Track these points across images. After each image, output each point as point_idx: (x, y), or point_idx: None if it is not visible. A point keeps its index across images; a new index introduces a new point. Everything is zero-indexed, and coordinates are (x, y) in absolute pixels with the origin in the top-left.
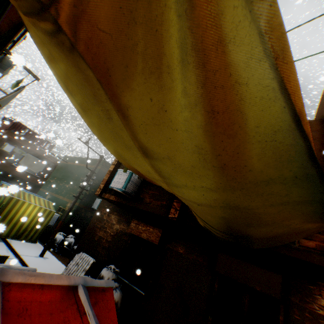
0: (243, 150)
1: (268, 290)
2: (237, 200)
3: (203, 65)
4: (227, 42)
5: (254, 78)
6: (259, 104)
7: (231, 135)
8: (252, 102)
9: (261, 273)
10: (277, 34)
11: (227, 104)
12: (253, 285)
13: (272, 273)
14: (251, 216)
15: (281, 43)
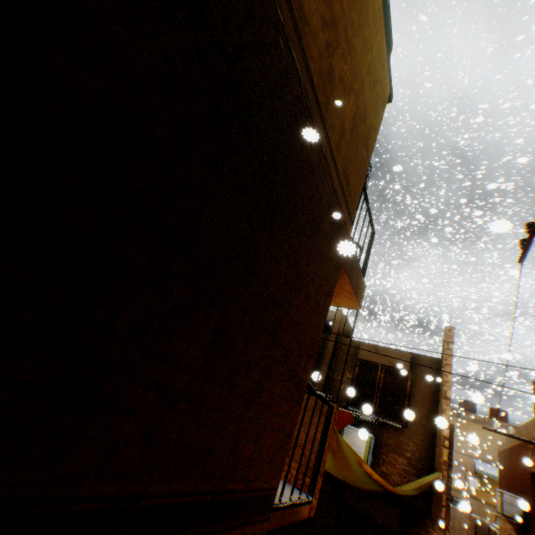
0: (352, 471)
1: (388, 522)
2: (352, 481)
3: (334, 453)
4: (343, 449)
5: (353, 459)
6: (356, 465)
7: (346, 467)
8: (354, 463)
9: (384, 505)
10: (358, 457)
11: (343, 460)
12: (376, 517)
13: (393, 506)
14: (362, 485)
15: (360, 459)
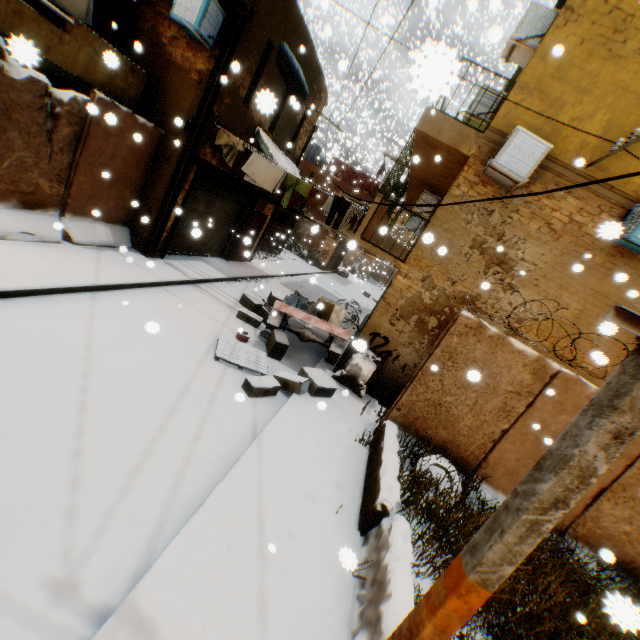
0: None
1: None
2: None
3: None
4: None
5: None
6: None
7: None
8: None
9: None
10: None
11: None
12: None
13: None
14: None
15: None
